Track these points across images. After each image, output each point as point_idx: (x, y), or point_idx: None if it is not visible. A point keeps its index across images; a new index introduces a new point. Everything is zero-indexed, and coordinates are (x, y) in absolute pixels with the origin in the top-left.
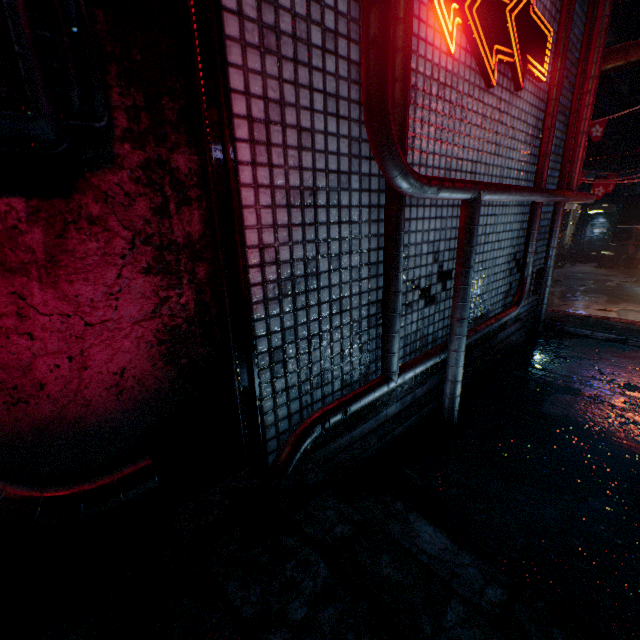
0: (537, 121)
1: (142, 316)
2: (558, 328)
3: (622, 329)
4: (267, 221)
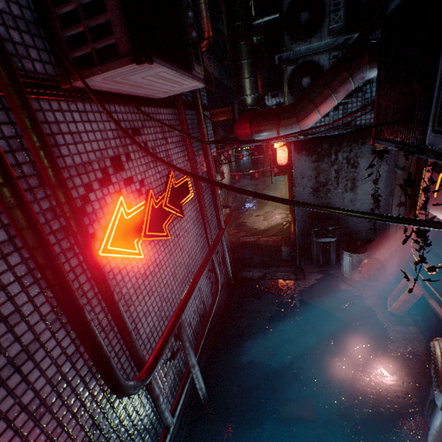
0: (197, 209)
1: None
2: (240, 275)
3: (265, 247)
4: None
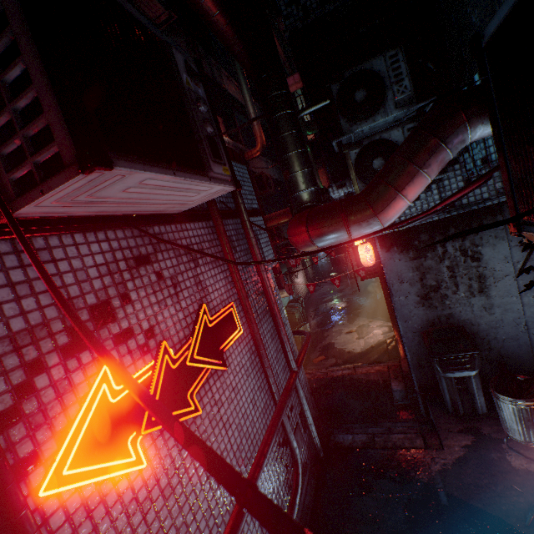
0: (251, 349)
1: None
2: (332, 440)
3: (366, 383)
4: None
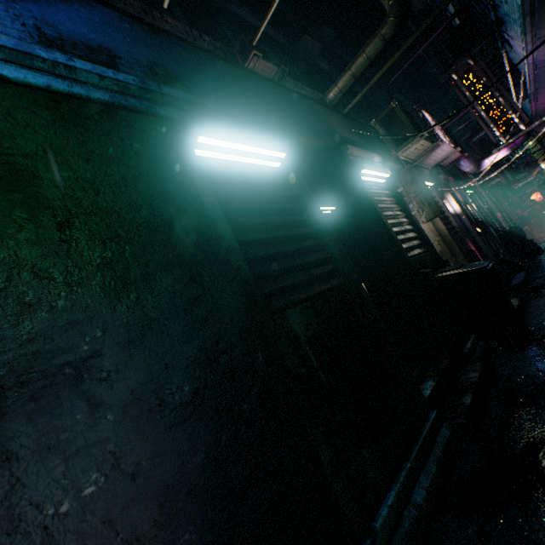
0: (504, 215)
1: None
2: None
3: None
4: None
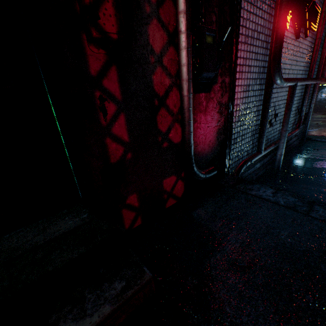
0: (311, 48)
1: (215, 125)
2: (312, 139)
3: None
4: (238, 96)
